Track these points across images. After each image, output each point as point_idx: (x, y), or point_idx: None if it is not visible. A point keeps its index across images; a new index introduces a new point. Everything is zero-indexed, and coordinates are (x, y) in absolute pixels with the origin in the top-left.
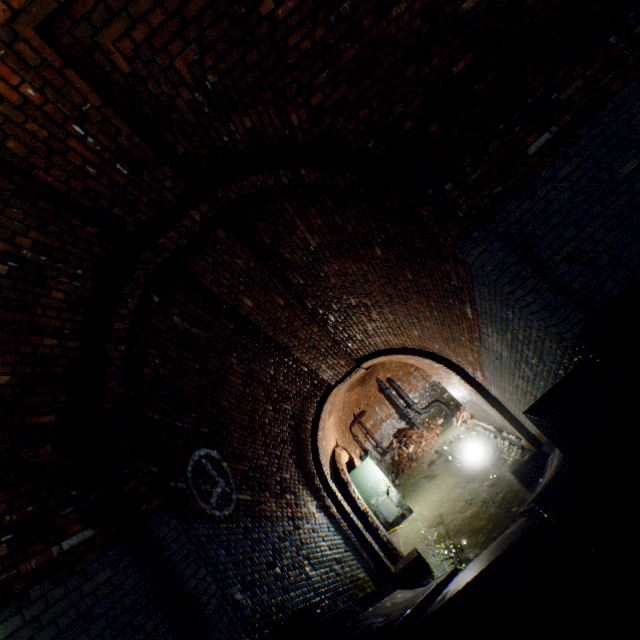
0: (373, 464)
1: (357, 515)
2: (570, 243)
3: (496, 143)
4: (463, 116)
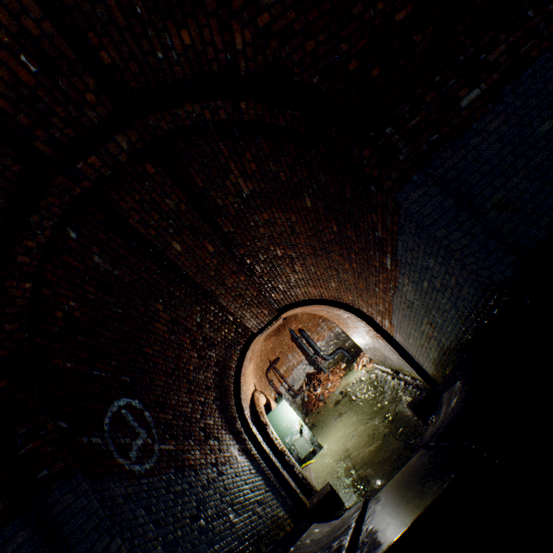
0: (288, 406)
1: (275, 455)
2: (499, 191)
3: (433, 93)
4: (403, 64)
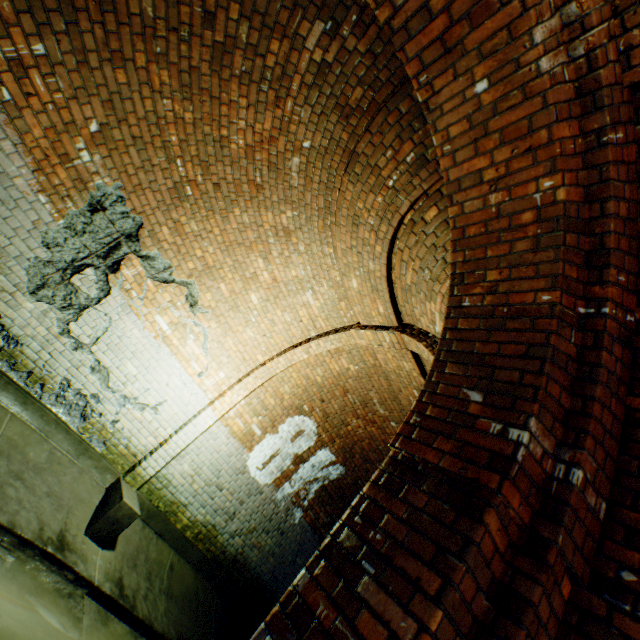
0: None
1: None
2: None
3: None
4: None
